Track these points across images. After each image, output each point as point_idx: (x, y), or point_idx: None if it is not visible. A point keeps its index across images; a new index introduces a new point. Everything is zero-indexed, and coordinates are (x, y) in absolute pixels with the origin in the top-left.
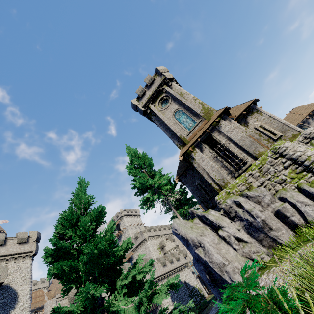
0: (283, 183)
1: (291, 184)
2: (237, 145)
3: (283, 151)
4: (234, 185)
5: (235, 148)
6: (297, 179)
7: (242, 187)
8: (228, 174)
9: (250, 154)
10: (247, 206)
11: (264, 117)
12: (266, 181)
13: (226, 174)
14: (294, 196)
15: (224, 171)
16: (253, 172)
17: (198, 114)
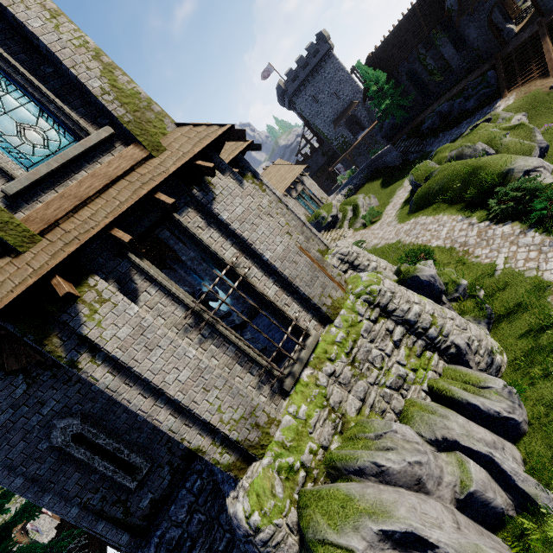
0: (402, 385)
1: (418, 385)
2: (272, 276)
3: (390, 301)
4: (300, 428)
5: (269, 285)
6: (423, 372)
7: (324, 430)
8: (260, 386)
9: (311, 307)
10: (449, 543)
11: (269, 198)
12: (372, 388)
13: (254, 388)
14: (468, 430)
15: (247, 377)
16: (338, 367)
17: (91, 94)
